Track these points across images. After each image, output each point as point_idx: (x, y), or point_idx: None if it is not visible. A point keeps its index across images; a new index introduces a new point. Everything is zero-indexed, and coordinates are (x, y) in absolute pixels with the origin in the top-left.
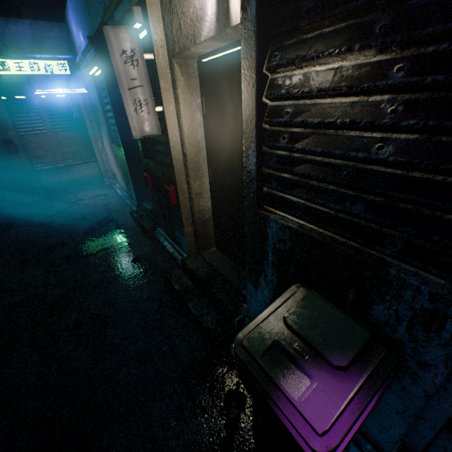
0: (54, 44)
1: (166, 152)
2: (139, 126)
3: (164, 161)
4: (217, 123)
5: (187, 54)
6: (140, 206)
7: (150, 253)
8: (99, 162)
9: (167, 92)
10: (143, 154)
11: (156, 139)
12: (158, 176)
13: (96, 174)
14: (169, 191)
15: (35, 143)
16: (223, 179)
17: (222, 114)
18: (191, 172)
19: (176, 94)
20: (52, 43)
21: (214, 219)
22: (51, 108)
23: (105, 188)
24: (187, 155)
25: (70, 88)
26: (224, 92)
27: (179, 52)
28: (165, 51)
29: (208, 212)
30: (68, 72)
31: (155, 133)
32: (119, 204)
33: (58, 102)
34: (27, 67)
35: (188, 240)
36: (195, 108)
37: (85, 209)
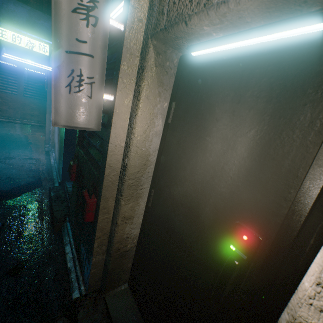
0: (44, 30)
1: (101, 151)
2: (67, 110)
3: (96, 159)
4: (186, 140)
5: (176, 33)
6: (63, 184)
7: (43, 258)
8: (46, 130)
9: (127, 79)
10: (77, 140)
11: (95, 131)
12: (84, 172)
13: (43, 138)
14: (86, 204)
15: (3, 98)
16: (170, 216)
17: (202, 132)
18: (126, 190)
19: (139, 85)
20: (43, 29)
21: (137, 252)
22: (30, 78)
23: (43, 152)
24: (128, 167)
25: (39, 63)
26: (219, 102)
27: (164, 27)
28: (142, 28)
29: (132, 240)
30: (46, 53)
31: (91, 127)
32: (45, 173)
33: (37, 76)
34: (10, 36)
35: (93, 272)
36: (159, 112)
37: (7, 170)
